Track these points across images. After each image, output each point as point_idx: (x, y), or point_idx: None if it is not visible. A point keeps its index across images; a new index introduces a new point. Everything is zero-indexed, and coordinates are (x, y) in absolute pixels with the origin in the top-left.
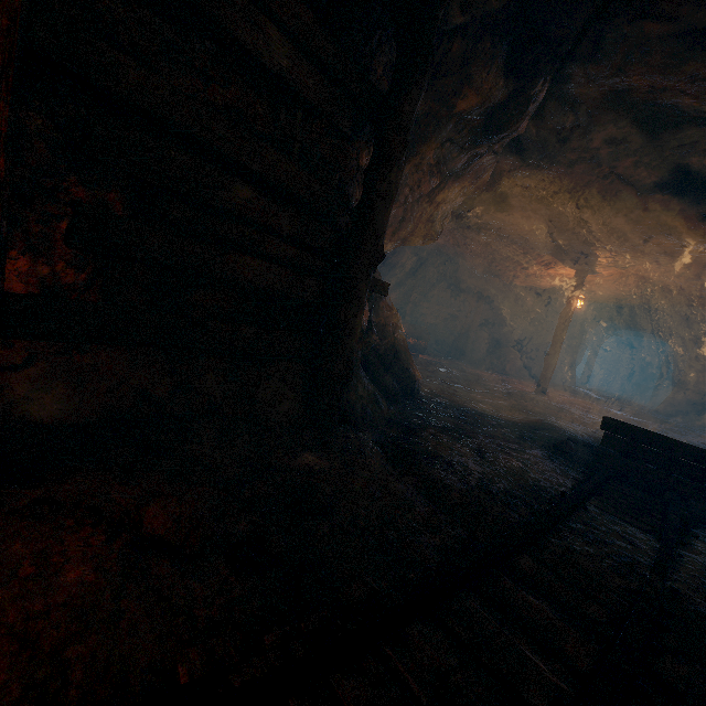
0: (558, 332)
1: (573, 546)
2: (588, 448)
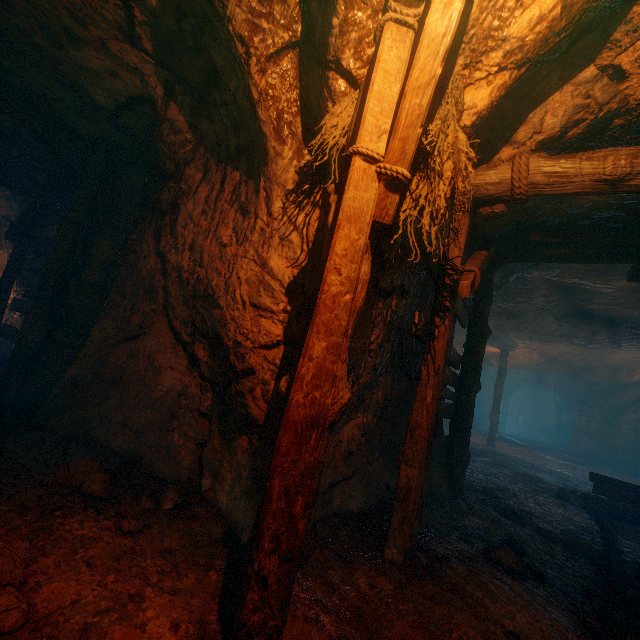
0: (497, 396)
1: (637, 561)
2: (575, 494)
